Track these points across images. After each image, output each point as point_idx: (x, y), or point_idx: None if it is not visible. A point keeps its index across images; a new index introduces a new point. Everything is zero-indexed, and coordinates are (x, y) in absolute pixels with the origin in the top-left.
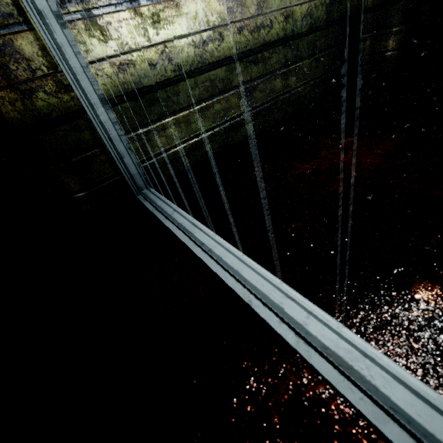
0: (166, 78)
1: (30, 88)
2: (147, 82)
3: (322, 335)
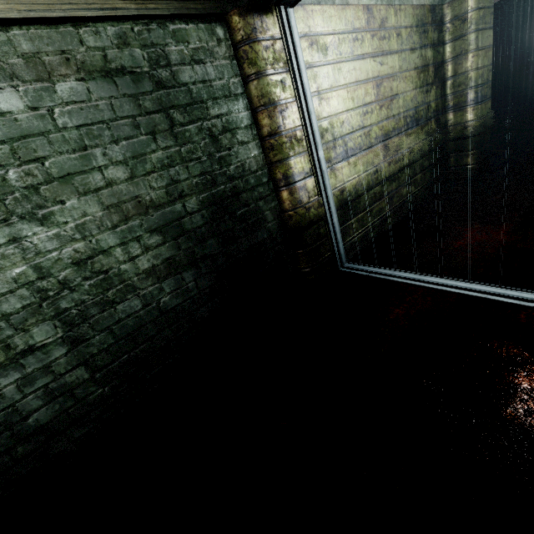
0: (357, 195)
1: (309, 207)
2: (350, 198)
3: (530, 296)
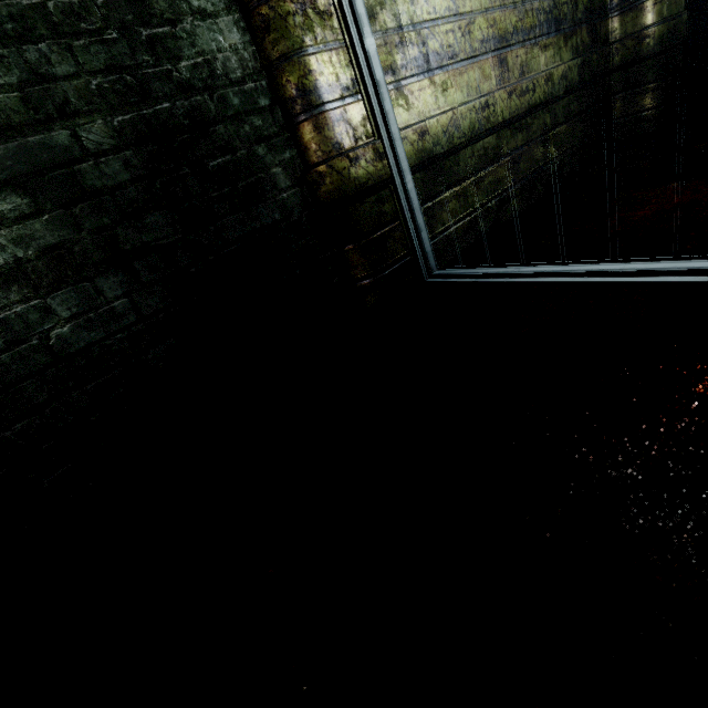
0: (452, 146)
1: (356, 156)
2: (438, 150)
3: None
